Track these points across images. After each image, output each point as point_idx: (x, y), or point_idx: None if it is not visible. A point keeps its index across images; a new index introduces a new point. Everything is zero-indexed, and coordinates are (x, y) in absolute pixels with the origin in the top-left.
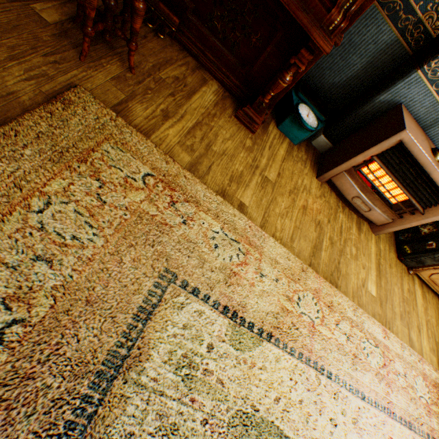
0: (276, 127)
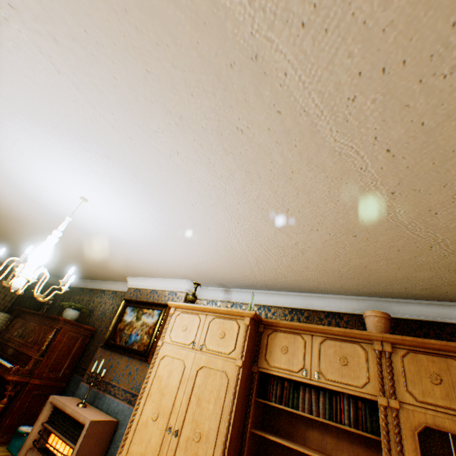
0: (7, 447)
